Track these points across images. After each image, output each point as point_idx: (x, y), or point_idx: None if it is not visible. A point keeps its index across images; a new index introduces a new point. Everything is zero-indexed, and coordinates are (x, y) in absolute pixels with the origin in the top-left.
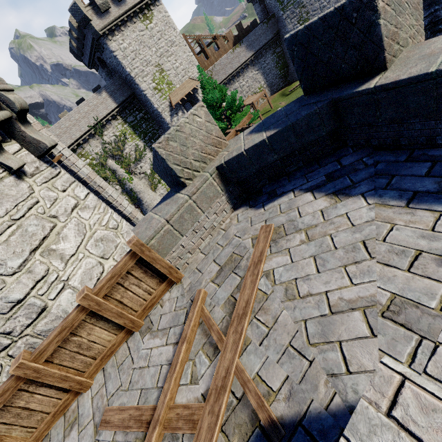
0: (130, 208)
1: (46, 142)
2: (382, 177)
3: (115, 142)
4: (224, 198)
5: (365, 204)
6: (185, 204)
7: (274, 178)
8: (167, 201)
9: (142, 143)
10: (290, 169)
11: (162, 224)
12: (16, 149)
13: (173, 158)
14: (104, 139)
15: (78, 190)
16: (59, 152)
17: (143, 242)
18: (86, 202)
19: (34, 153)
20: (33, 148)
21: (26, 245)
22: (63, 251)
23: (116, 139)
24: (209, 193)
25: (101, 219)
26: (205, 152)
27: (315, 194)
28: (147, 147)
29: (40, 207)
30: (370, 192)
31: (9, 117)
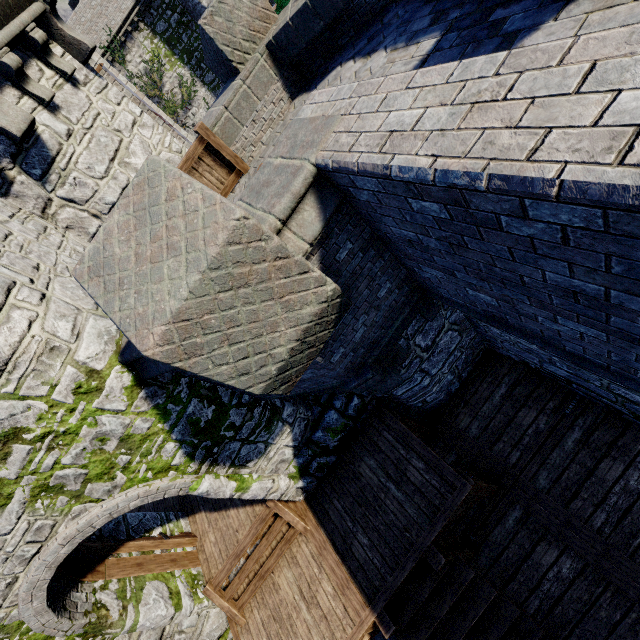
0: (191, 140)
1: (87, 42)
2: (404, 26)
3: (147, 74)
4: (280, 85)
5: (385, 54)
6: (240, 89)
7: (329, 56)
8: (224, 93)
9: (188, 71)
10: (343, 42)
11: (222, 111)
12: (61, 53)
13: (221, 37)
14: (129, 69)
15: (131, 106)
16: (95, 64)
17: (207, 128)
18: (143, 119)
19: (78, 58)
20: (75, 51)
21: (104, 154)
22: (137, 166)
23: (147, 69)
24: (263, 78)
25: (162, 140)
26: (253, 30)
27: (356, 60)
28: (196, 78)
29: (103, 119)
30: (392, 43)
31: (44, 11)
